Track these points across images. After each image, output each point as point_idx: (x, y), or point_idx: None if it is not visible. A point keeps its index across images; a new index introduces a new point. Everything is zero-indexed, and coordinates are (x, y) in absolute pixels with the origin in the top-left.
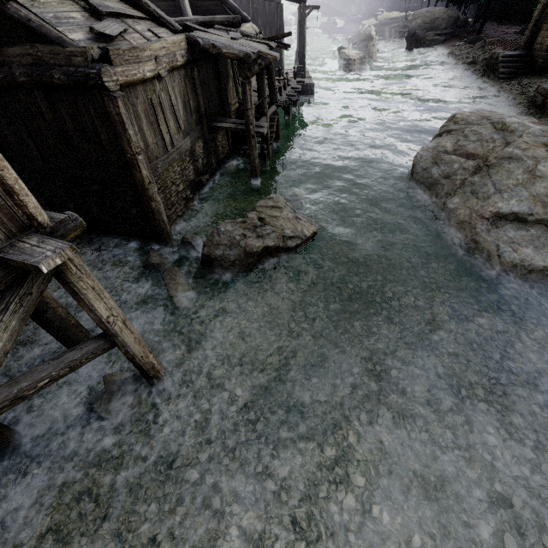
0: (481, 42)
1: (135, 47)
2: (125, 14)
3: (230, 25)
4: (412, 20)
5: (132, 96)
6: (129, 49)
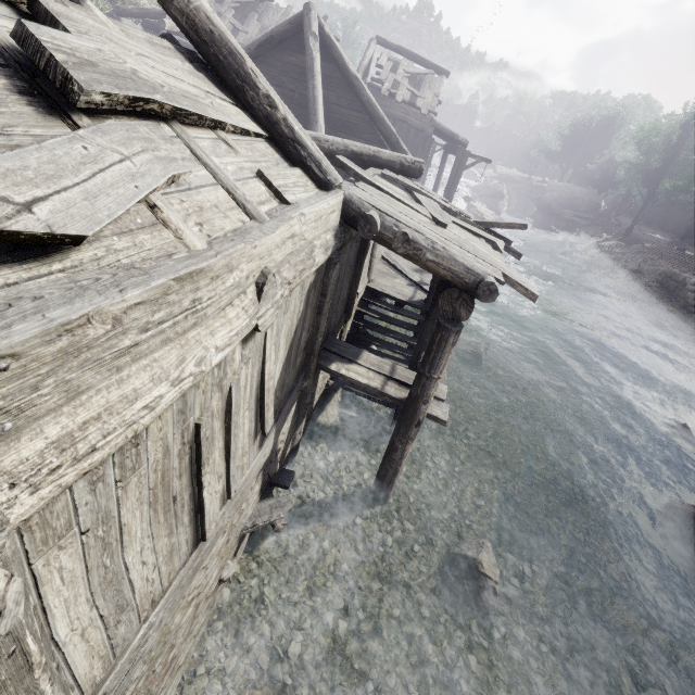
0: (639, 246)
1: (195, 271)
2: (196, 113)
3: (403, 170)
4: (547, 190)
5: (101, 487)
6: (160, 290)
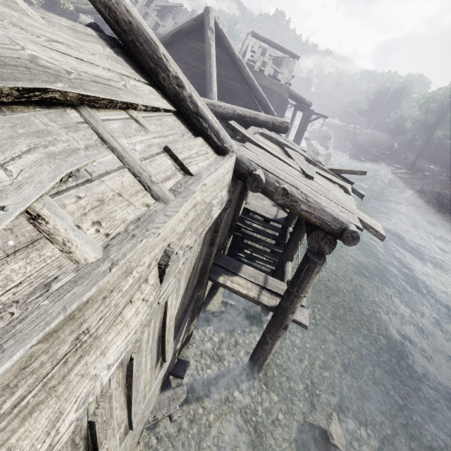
0: (421, 174)
1: (77, 307)
2: (106, 97)
3: (274, 128)
4: (359, 134)
5: None
6: (13, 368)
